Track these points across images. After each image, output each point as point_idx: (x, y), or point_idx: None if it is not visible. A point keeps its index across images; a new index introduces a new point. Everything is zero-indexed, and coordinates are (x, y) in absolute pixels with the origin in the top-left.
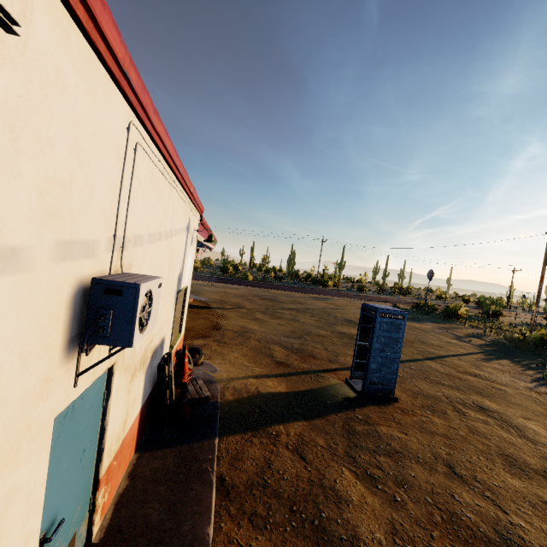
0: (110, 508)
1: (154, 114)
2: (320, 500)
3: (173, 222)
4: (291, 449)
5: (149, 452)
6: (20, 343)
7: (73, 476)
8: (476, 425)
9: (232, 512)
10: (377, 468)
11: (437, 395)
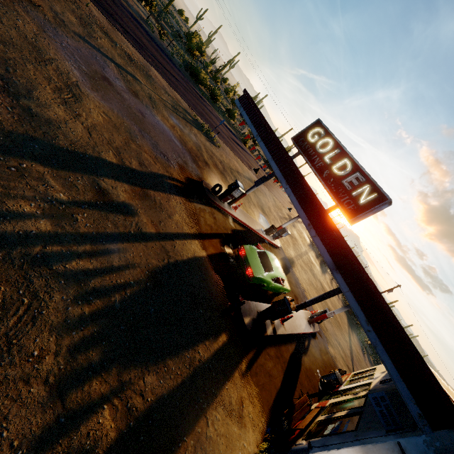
0: None
1: None
2: None
3: None
4: None
5: None
6: None
7: None
8: None
9: None
10: None
11: None
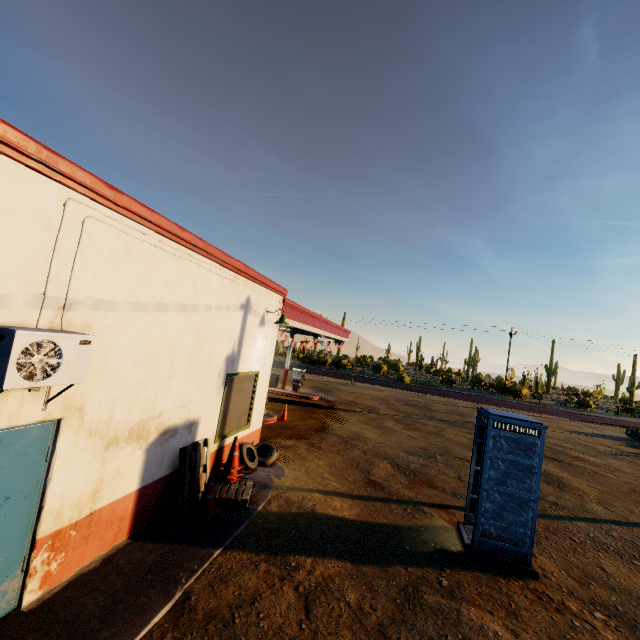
0: (63, 584)
1: (111, 192)
2: None
3: (200, 297)
4: (301, 593)
5: (142, 542)
6: None
7: None
8: None
9: (166, 639)
10: None
11: None
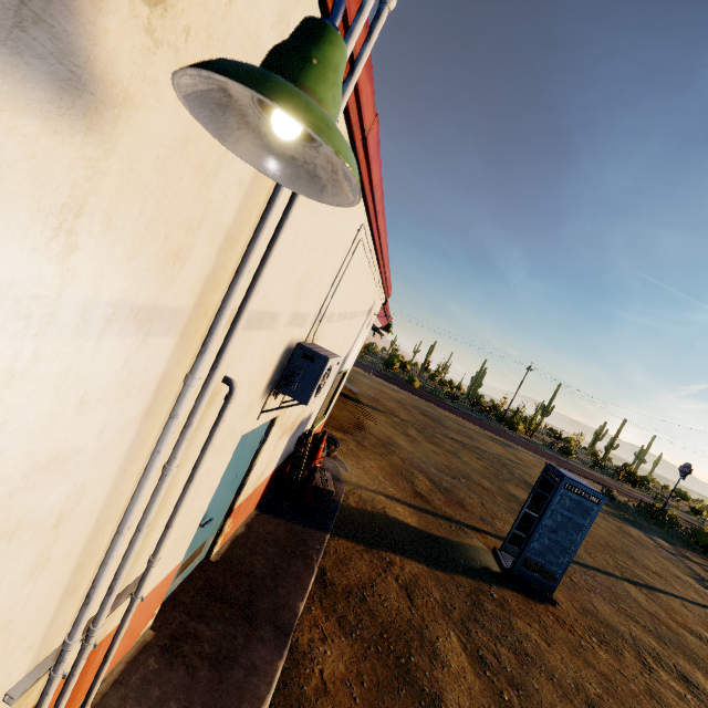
0: (227, 542)
1: (381, 216)
2: (414, 644)
3: (360, 304)
4: (401, 584)
5: (267, 515)
6: (254, 374)
7: (225, 491)
8: (663, 691)
9: (325, 604)
10: (493, 655)
11: (619, 627)
